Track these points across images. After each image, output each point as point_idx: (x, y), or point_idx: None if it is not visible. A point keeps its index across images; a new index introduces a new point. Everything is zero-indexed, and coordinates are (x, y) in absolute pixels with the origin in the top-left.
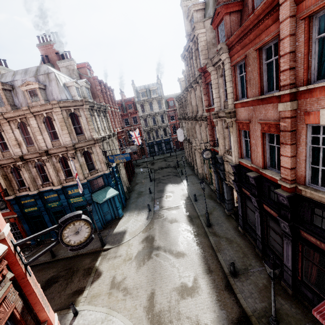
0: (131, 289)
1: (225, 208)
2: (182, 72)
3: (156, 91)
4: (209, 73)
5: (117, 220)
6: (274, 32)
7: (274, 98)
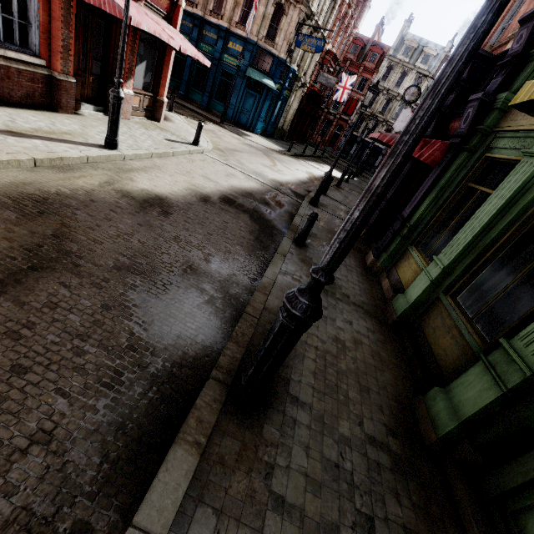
0: (224, 140)
1: None
2: None
3: (431, 59)
4: None
5: (248, 131)
6: None
7: None
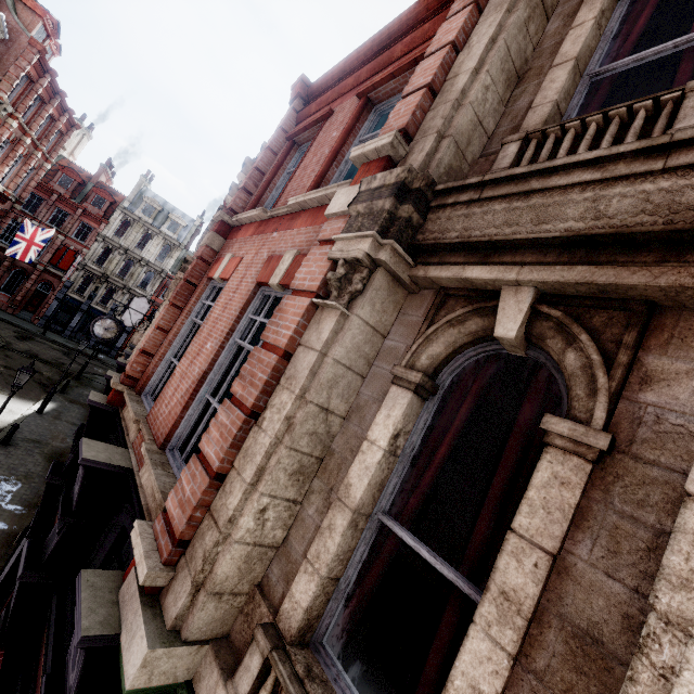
0: None
1: None
2: None
3: (180, 228)
4: None
5: None
6: None
7: None
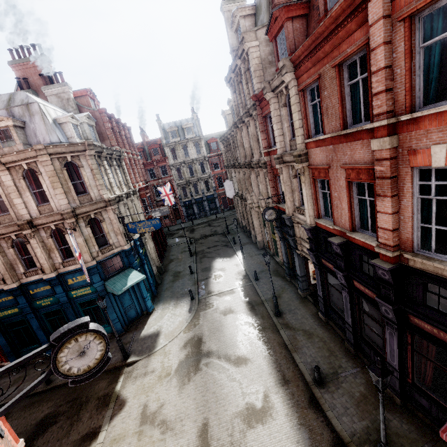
0: (173, 422)
1: (298, 288)
2: (227, 102)
3: (192, 129)
4: (267, 102)
5: (145, 317)
6: (361, 41)
7: (364, 132)
